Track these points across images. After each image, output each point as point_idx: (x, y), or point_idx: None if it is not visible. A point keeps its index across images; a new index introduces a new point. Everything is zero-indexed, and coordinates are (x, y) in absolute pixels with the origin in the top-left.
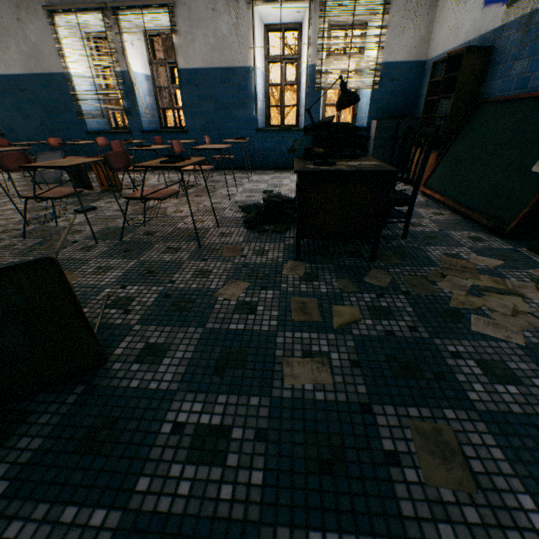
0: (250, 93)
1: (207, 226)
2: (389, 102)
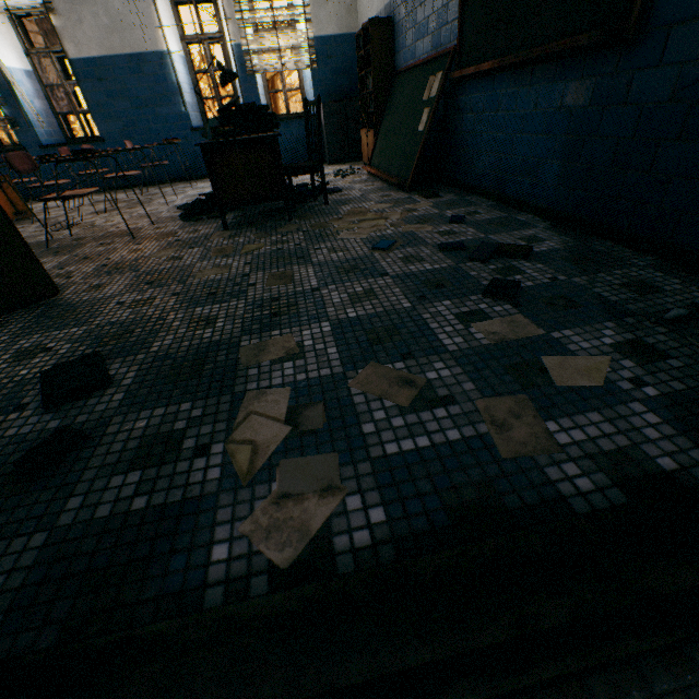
0: (172, 85)
1: (142, 226)
2: (333, 82)
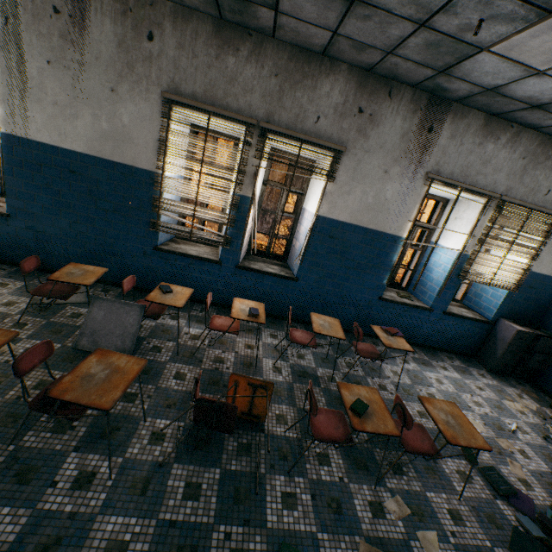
0: (389, 261)
1: None
2: (520, 304)
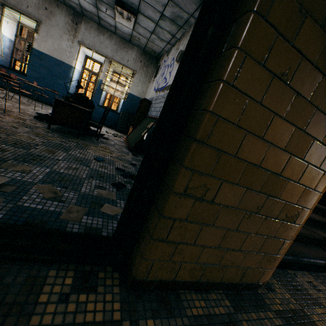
0: (69, 76)
1: (14, 111)
2: (130, 107)
